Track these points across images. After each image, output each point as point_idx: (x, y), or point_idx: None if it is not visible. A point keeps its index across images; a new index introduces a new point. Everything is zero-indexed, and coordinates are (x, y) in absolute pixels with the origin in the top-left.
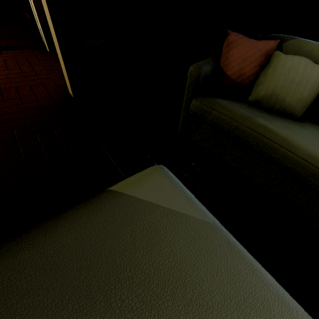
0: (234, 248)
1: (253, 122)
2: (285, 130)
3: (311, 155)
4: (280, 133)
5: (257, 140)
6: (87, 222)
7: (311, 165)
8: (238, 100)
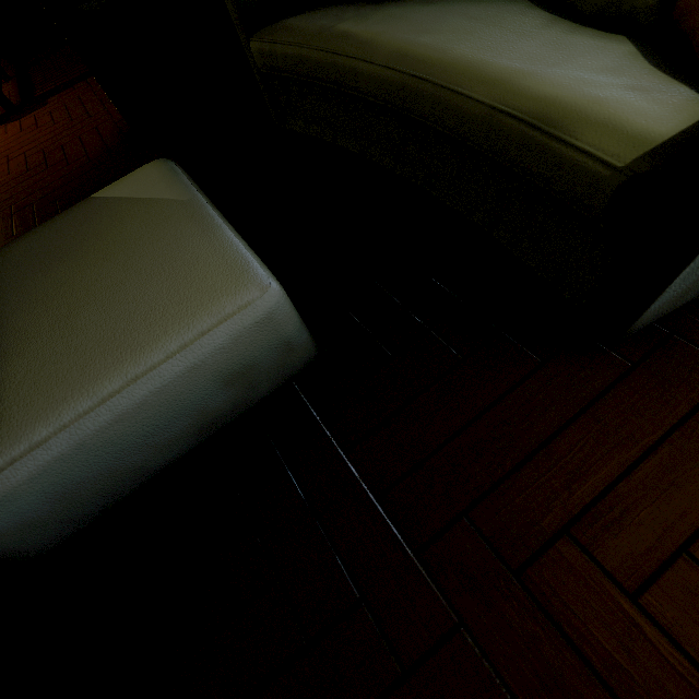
0: (196, 217)
1: (328, 35)
2: (382, 24)
3: (397, 52)
4: (366, 34)
5: (335, 69)
6: (50, 229)
7: (394, 72)
8: (329, 5)
